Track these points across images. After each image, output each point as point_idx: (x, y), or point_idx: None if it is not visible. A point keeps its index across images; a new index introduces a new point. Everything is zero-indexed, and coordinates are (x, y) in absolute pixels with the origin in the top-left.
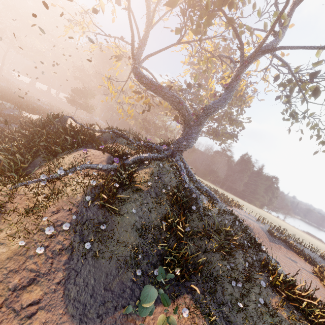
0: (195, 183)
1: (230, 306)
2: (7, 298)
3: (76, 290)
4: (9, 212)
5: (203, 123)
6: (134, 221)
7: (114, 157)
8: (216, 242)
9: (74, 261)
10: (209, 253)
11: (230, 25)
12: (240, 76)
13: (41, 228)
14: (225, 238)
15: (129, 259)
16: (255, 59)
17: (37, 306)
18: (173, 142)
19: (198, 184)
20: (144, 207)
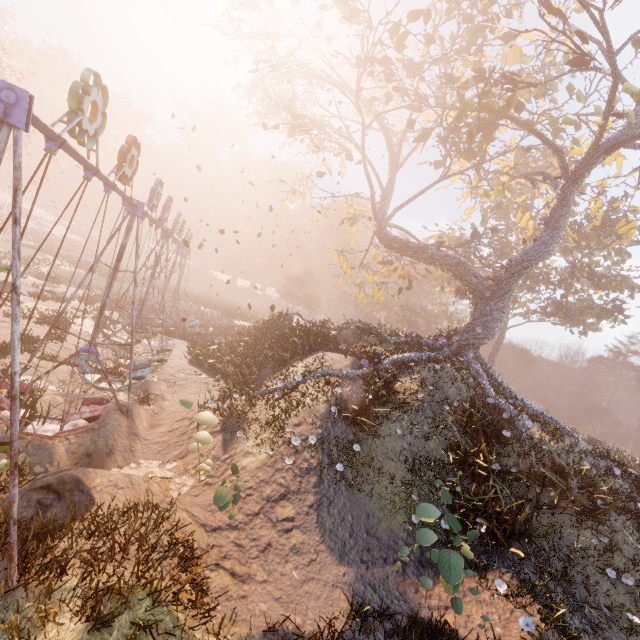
0: (510, 399)
1: (606, 611)
2: (263, 507)
3: (331, 522)
4: (252, 422)
5: (510, 291)
6: (401, 448)
7: (360, 360)
8: (558, 493)
9: (324, 487)
10: (546, 509)
11: (527, 131)
12: (570, 198)
13: (285, 441)
14: (582, 489)
15: (398, 500)
16: (592, 165)
17: (292, 524)
18: (458, 331)
19: (521, 404)
20: (416, 432)
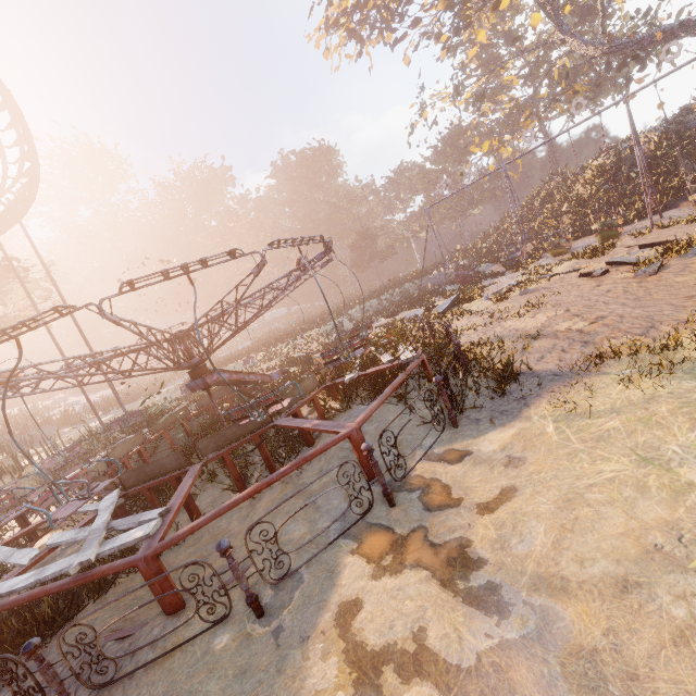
0: None
1: None
2: None
3: None
4: None
5: None
6: None
7: None
8: None
9: None
10: None
11: None
12: None
13: None
14: None
15: None
16: None
17: None
18: None
19: None
20: None
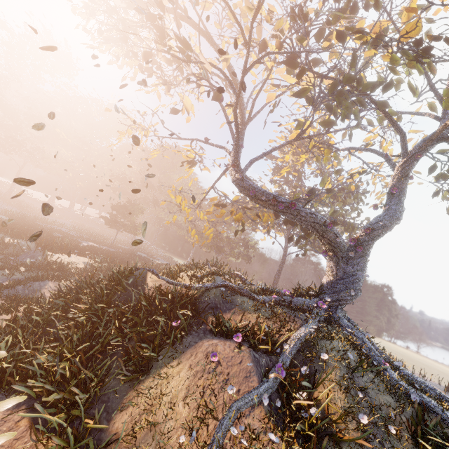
0: (406, 377)
1: None
2: None
3: None
4: None
5: (368, 252)
6: None
7: (255, 350)
8: None
9: None
10: None
11: (380, 110)
12: (409, 175)
13: None
14: None
15: None
16: (427, 150)
17: None
18: (322, 288)
19: (399, 371)
20: None
